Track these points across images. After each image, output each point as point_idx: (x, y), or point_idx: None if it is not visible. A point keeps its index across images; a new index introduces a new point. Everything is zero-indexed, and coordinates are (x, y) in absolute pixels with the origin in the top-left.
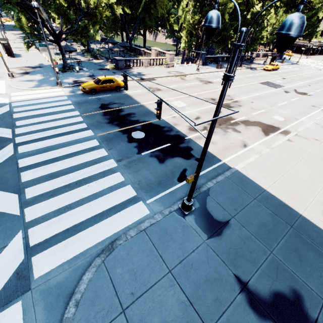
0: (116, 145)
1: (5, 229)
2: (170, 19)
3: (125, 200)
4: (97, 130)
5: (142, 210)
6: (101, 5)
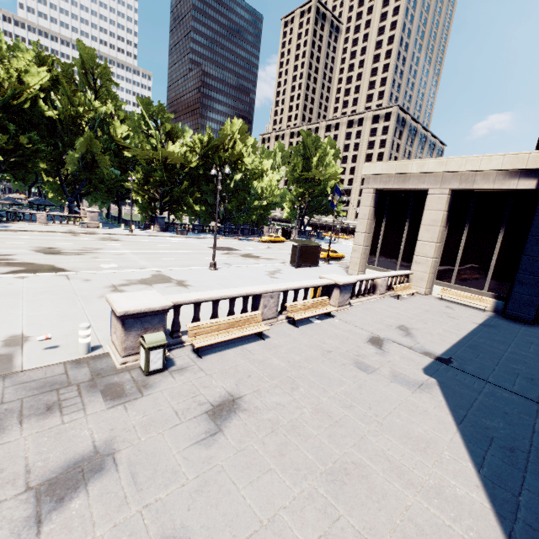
0: None
1: None
2: None
3: None
4: None
5: None
6: None
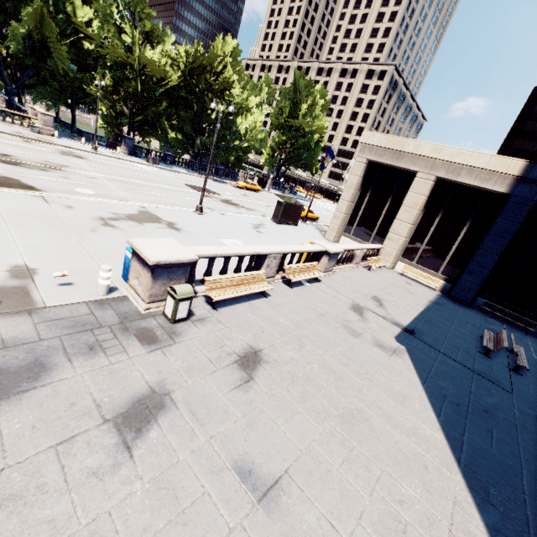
0: None
1: None
2: None
3: None
4: None
5: None
6: None
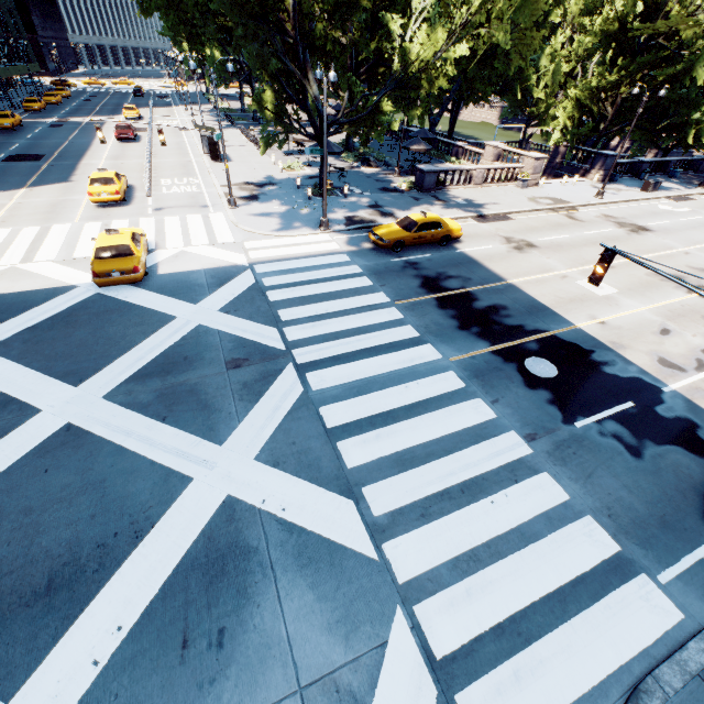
0: (504, 392)
1: (364, 595)
2: (527, 78)
3: (600, 561)
4: (444, 347)
5: (659, 603)
6: (432, 66)
